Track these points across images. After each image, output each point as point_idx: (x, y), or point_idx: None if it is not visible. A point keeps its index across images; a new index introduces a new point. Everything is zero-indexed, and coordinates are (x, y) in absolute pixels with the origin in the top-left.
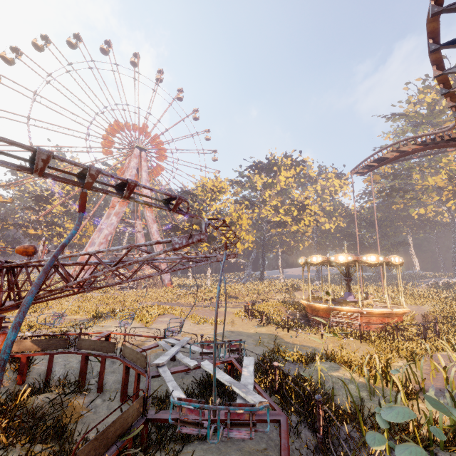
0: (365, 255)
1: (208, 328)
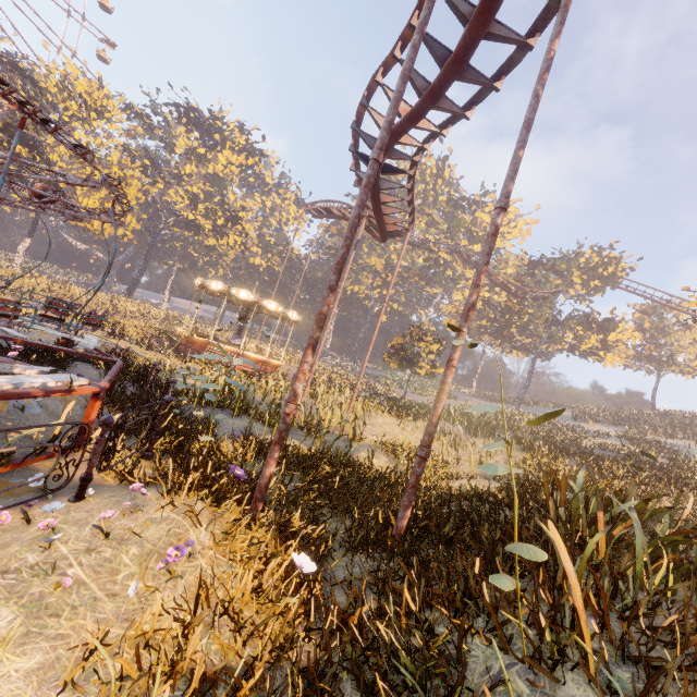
0: (268, 300)
1: None
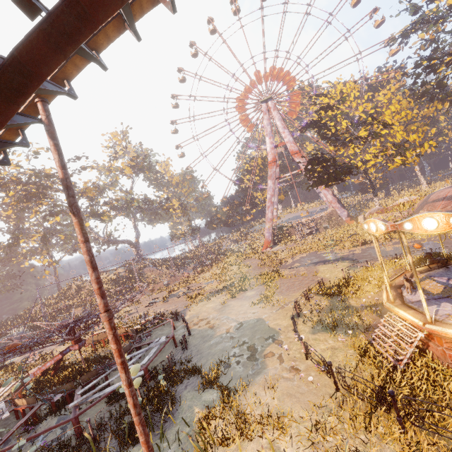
0: (410, 219)
1: (252, 311)
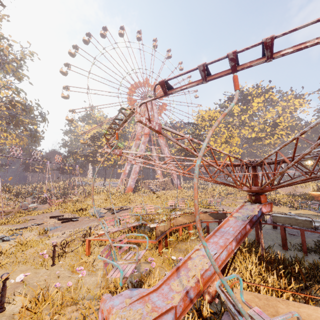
0: None
1: None
